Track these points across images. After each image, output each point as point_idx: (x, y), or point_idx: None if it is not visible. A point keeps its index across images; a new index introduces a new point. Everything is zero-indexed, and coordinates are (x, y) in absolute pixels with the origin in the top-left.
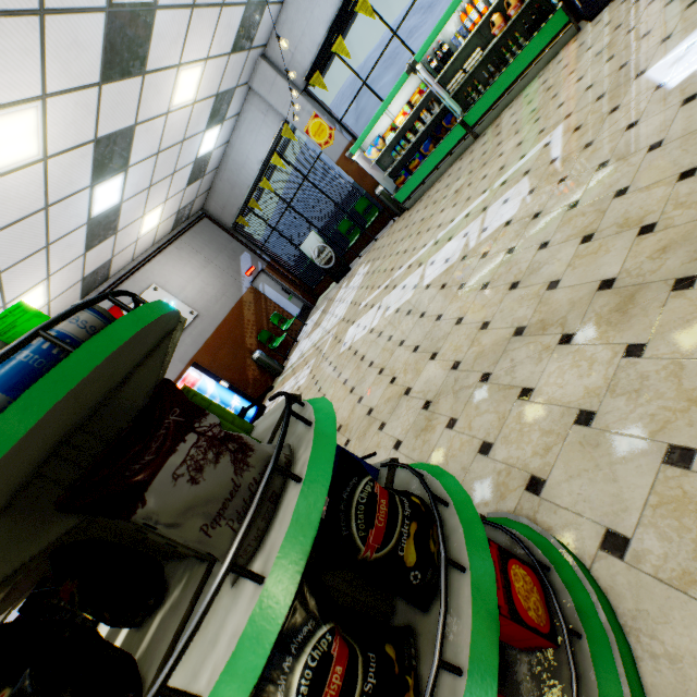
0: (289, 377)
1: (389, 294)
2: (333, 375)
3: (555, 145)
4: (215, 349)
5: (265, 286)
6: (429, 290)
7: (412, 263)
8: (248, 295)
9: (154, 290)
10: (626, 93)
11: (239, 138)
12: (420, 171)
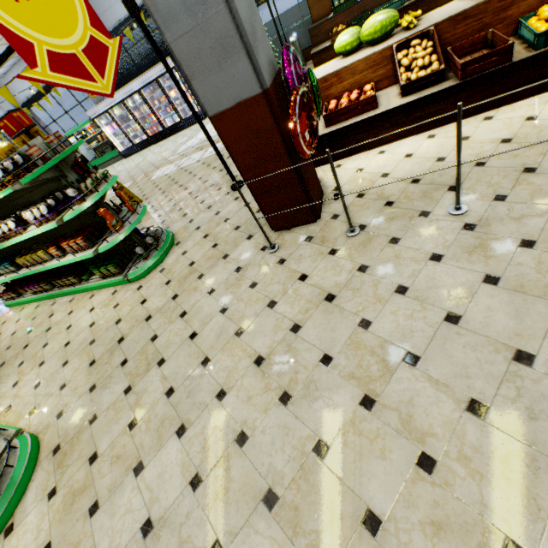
0: None
1: None
2: None
3: None
4: None
5: None
6: None
7: None
8: None
9: None
10: None
11: None
12: None
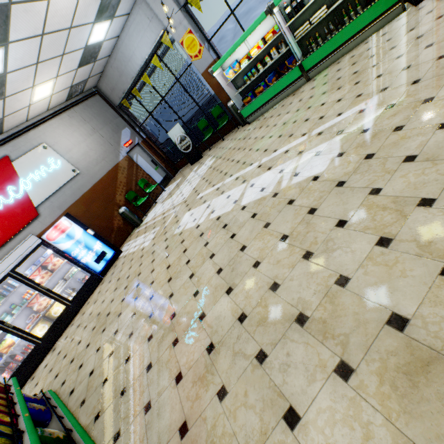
0: (141, 233)
1: (217, 197)
2: (164, 253)
3: (369, 115)
4: (89, 201)
5: (138, 157)
6: (244, 212)
7: (239, 176)
8: (124, 162)
9: (43, 148)
10: (442, 86)
11: (127, 35)
12: (263, 97)
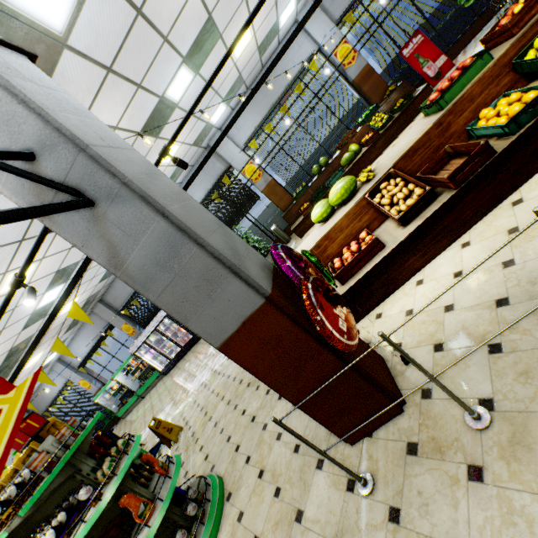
0: None
1: None
2: None
3: None
4: None
5: None
6: None
7: None
8: None
9: None
10: None
11: None
12: (125, 406)
